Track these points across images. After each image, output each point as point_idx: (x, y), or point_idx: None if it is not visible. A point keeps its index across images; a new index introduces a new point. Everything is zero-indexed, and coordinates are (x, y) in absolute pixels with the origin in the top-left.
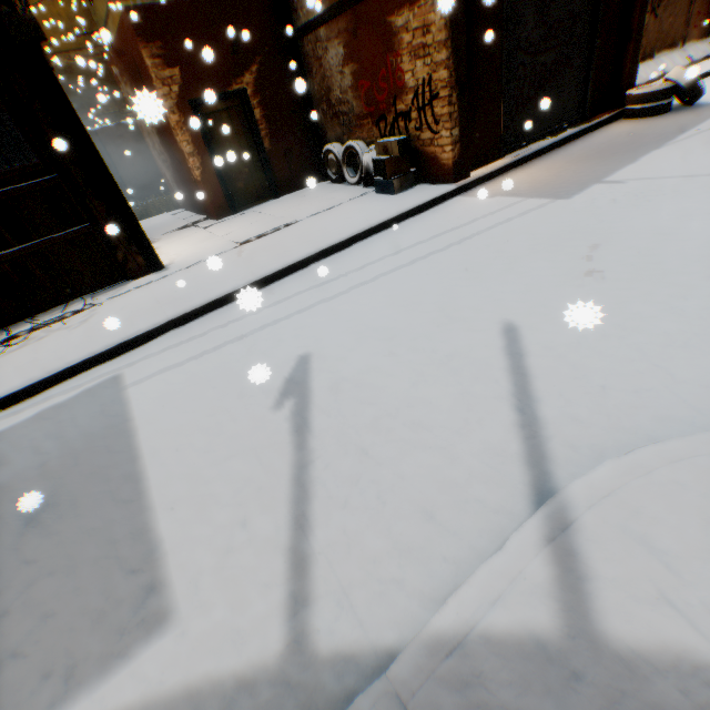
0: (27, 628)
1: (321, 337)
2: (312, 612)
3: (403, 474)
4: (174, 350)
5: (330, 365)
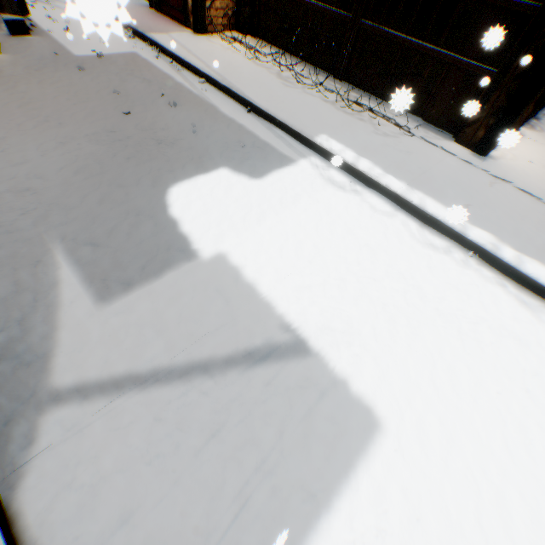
0: (125, 228)
1: (394, 351)
2: (73, 404)
3: (180, 483)
4: (361, 212)
5: (345, 371)
